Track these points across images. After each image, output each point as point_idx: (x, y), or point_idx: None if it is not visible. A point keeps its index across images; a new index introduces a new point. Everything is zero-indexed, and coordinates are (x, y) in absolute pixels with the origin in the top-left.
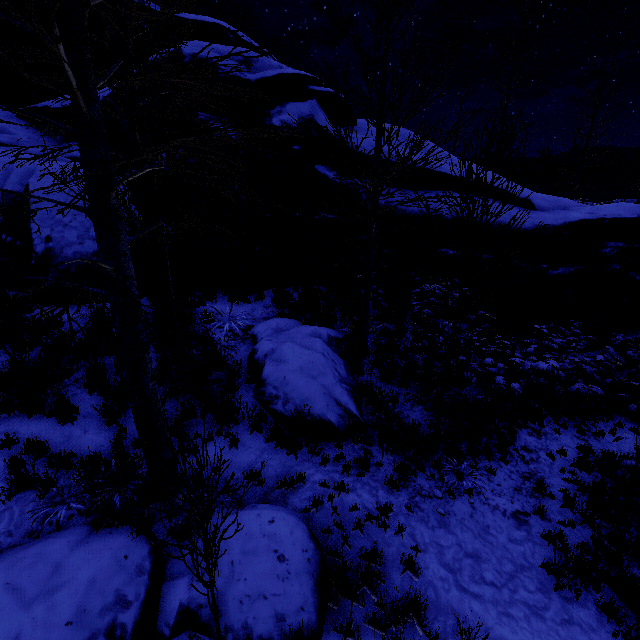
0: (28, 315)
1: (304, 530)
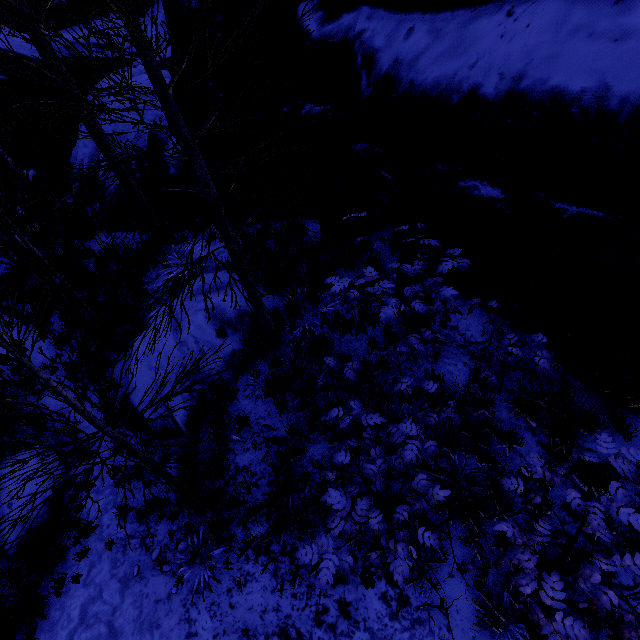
0: (91, 241)
1: (45, 496)
